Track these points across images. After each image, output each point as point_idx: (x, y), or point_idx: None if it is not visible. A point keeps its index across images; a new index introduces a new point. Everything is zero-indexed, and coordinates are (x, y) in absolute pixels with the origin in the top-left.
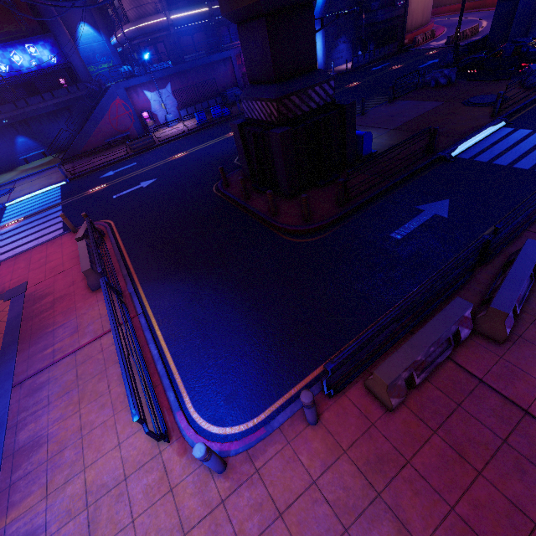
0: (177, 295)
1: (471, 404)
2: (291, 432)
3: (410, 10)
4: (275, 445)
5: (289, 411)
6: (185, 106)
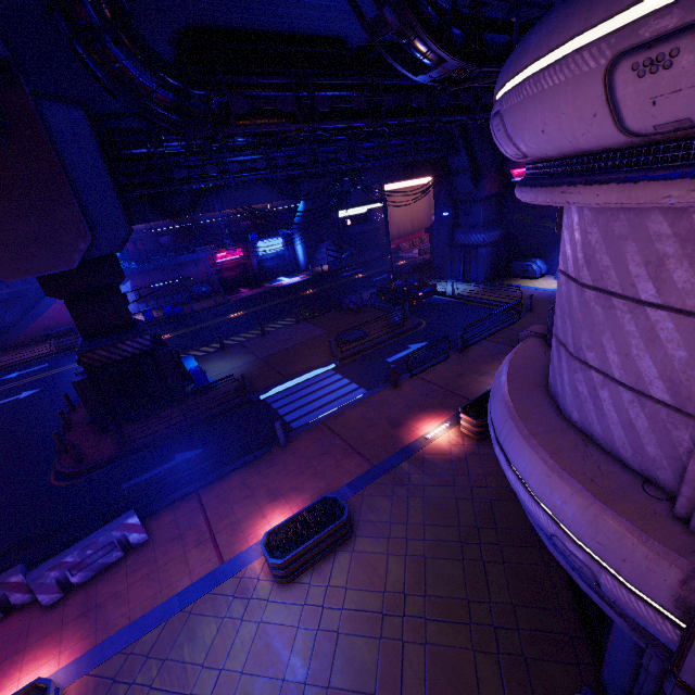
0: None
1: None
2: None
3: (394, 222)
4: None
5: None
6: (147, 300)
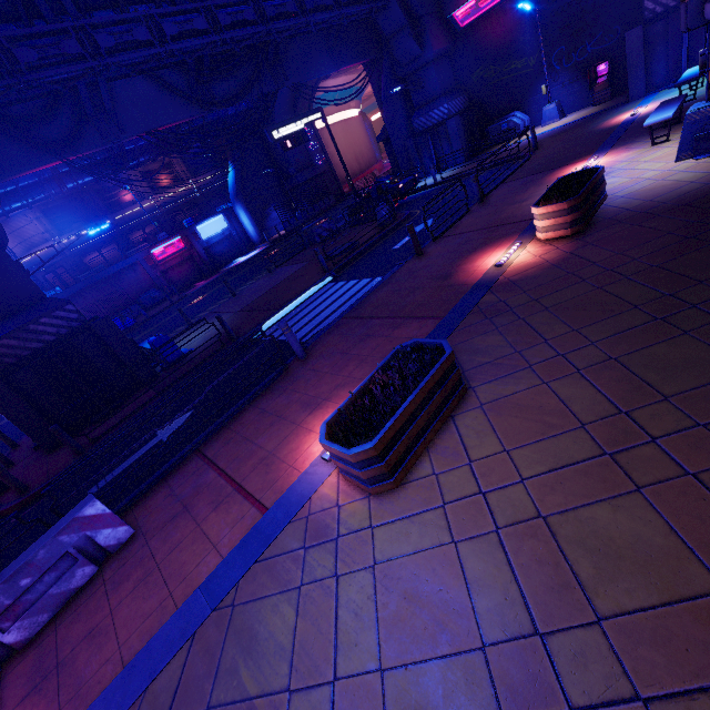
0: None
1: None
2: None
3: (339, 163)
4: None
5: None
6: None
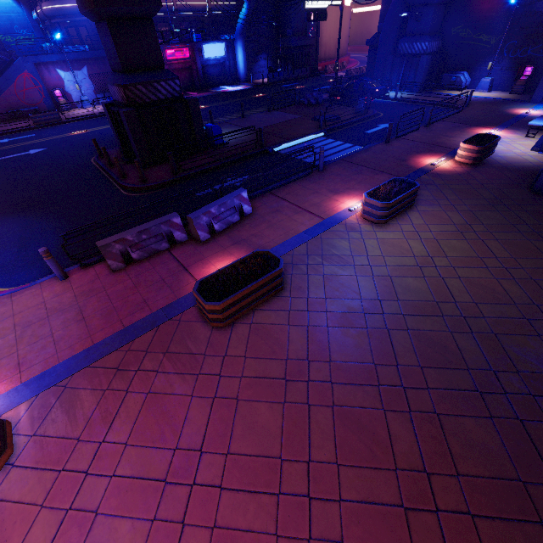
0: (16, 224)
1: (161, 267)
2: (46, 284)
3: (323, 42)
4: (32, 290)
5: (52, 276)
6: (103, 91)
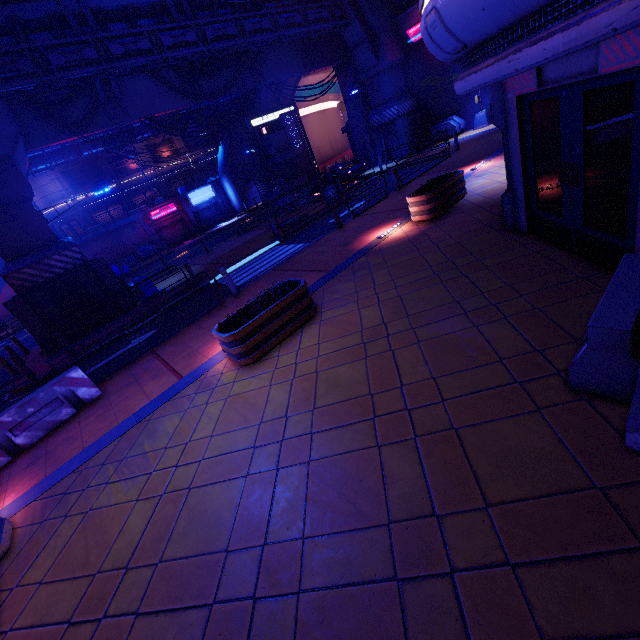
0: None
1: None
2: None
3: (314, 147)
4: None
5: None
6: None
